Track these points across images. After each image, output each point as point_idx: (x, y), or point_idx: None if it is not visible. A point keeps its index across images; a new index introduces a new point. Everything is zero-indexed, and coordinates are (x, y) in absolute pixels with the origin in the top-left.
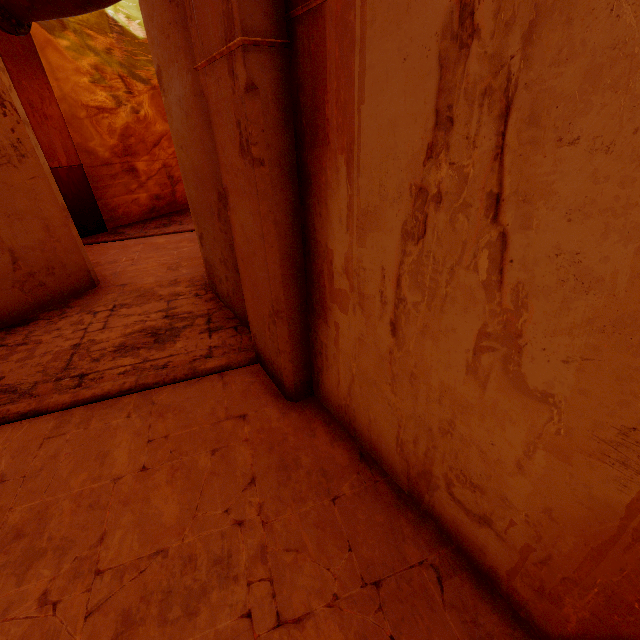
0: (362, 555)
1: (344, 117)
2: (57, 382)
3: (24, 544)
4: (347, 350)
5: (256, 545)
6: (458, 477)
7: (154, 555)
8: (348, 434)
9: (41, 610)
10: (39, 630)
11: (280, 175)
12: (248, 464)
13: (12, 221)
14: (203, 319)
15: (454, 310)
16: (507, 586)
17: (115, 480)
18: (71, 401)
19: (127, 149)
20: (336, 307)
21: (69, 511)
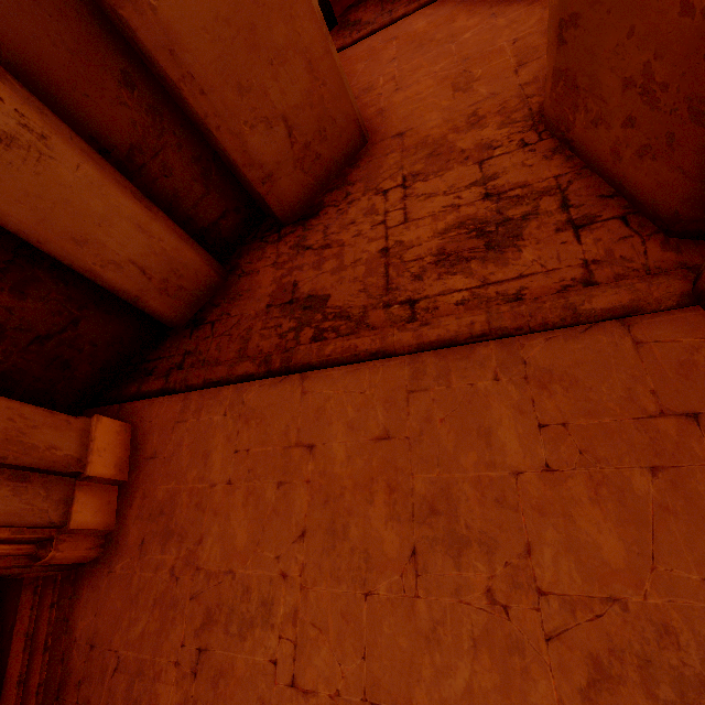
0: None
1: None
2: (386, 309)
3: (443, 523)
4: None
5: None
6: None
7: (607, 601)
8: None
9: (493, 608)
10: (499, 629)
11: None
12: None
13: (276, 70)
14: (552, 200)
15: None
16: None
17: (514, 474)
18: (416, 343)
19: None
20: None
21: (474, 499)
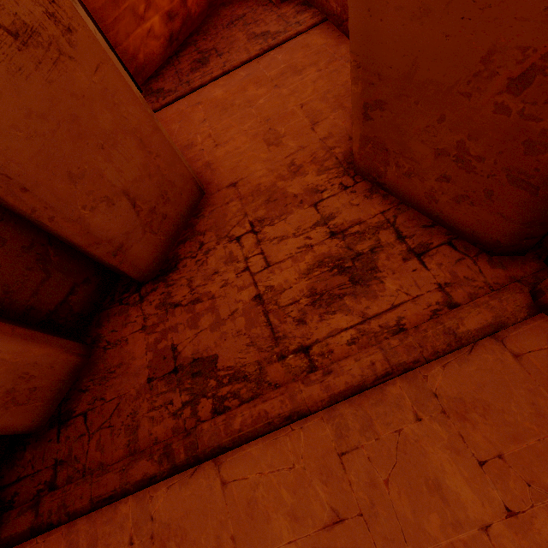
0: None
1: None
2: (282, 361)
3: None
4: None
5: None
6: None
7: None
8: None
9: None
10: None
11: None
12: None
13: (108, 152)
14: (388, 233)
15: None
16: None
17: (483, 530)
18: (328, 396)
19: None
20: None
21: None
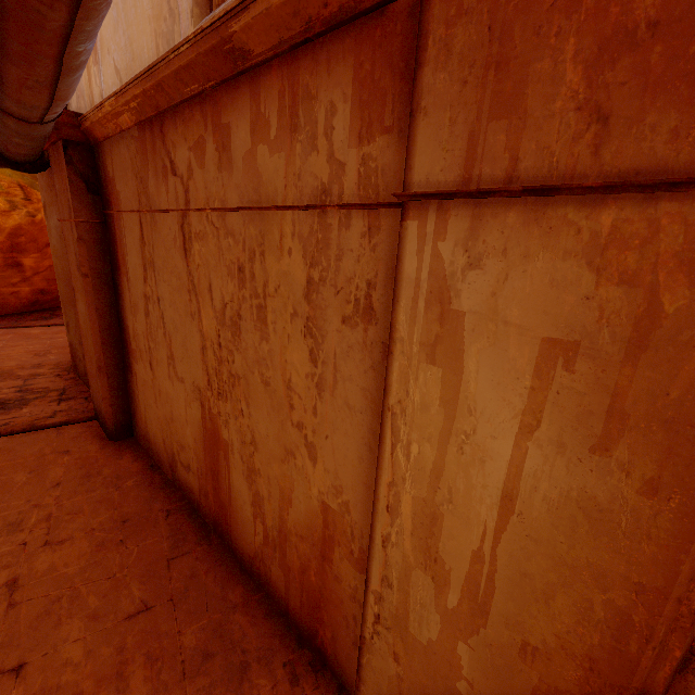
0: (123, 511)
1: (124, 260)
2: None
3: None
4: (141, 389)
5: (46, 514)
6: (179, 446)
7: None
8: (149, 456)
9: None
10: None
11: (100, 283)
12: (58, 476)
13: None
14: (57, 392)
15: (161, 348)
16: (201, 507)
17: None
18: None
19: (15, 246)
20: (134, 361)
21: None
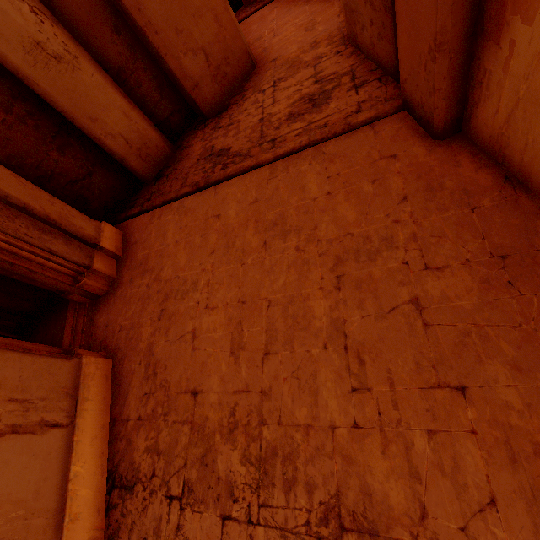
0: (493, 242)
1: None
2: (260, 147)
3: (279, 228)
4: (518, 71)
5: (409, 233)
6: None
7: (346, 235)
8: (495, 162)
9: (298, 252)
10: (300, 259)
11: None
12: (400, 188)
13: (196, 20)
14: (348, 77)
15: None
16: None
17: (313, 200)
18: (273, 157)
19: None
20: (517, 19)
21: (295, 215)
